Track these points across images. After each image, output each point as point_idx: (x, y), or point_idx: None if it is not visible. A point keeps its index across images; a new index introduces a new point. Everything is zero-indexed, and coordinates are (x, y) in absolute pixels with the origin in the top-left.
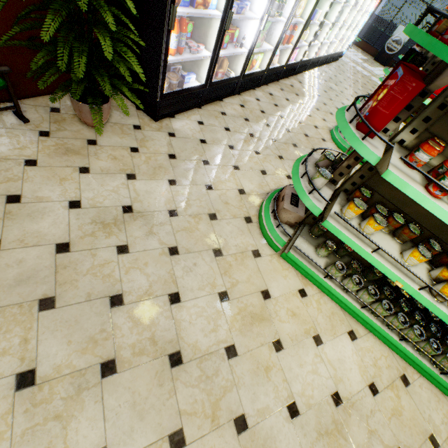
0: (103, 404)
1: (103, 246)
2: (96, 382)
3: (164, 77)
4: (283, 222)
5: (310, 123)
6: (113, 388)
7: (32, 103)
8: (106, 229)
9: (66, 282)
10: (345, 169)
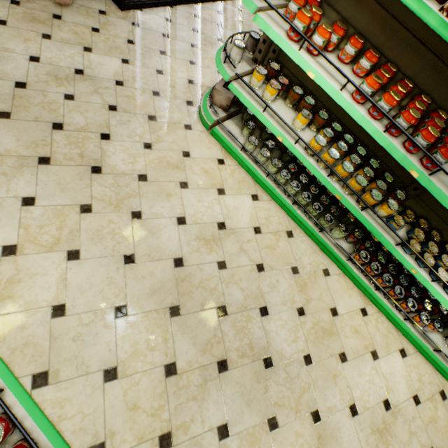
0: (37, 177)
1: (53, 92)
2: (34, 165)
3: None
4: (218, 106)
5: None
6: (46, 171)
7: None
8: (58, 82)
9: (21, 106)
10: (262, 45)
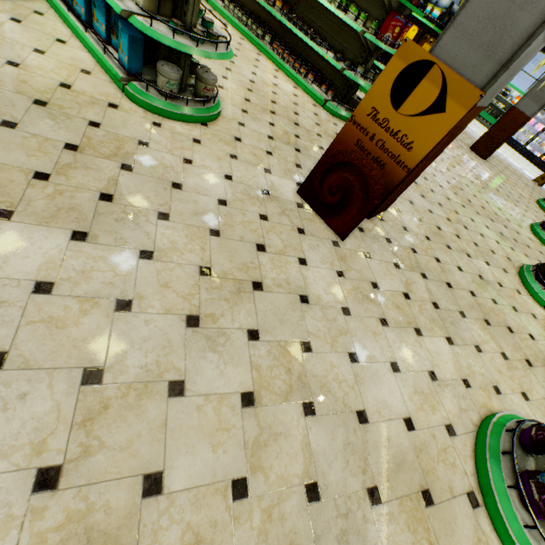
0: None
1: None
2: None
3: None
4: None
5: None
6: None
7: None
8: None
9: None
10: None
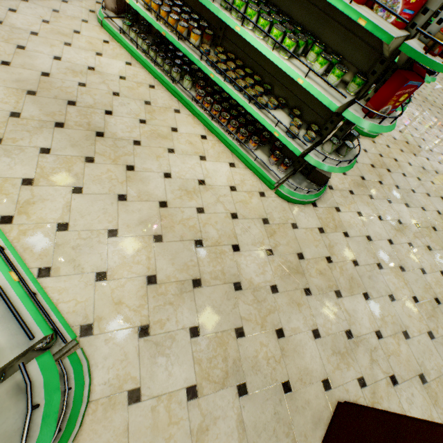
0: None
1: None
2: None
3: None
4: (111, 11)
5: None
6: None
7: None
8: None
9: None
10: None
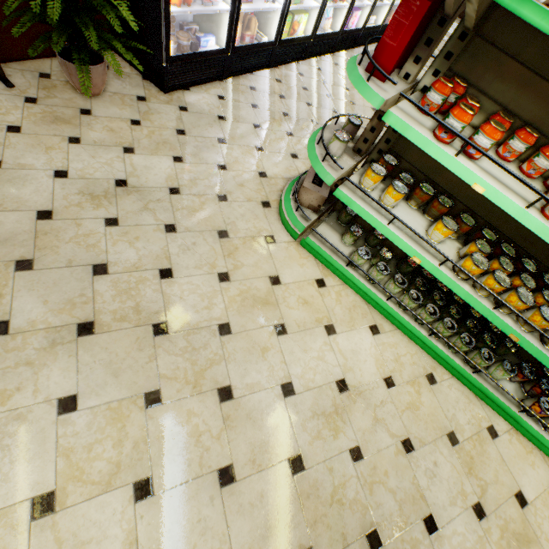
0: (77, 359)
1: (89, 217)
2: (71, 339)
3: (169, 33)
4: (306, 207)
5: (367, 105)
6: (89, 346)
7: (19, 67)
8: (95, 201)
9: (47, 247)
10: (369, 134)
